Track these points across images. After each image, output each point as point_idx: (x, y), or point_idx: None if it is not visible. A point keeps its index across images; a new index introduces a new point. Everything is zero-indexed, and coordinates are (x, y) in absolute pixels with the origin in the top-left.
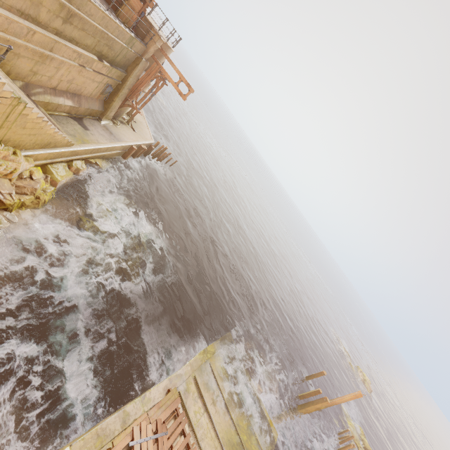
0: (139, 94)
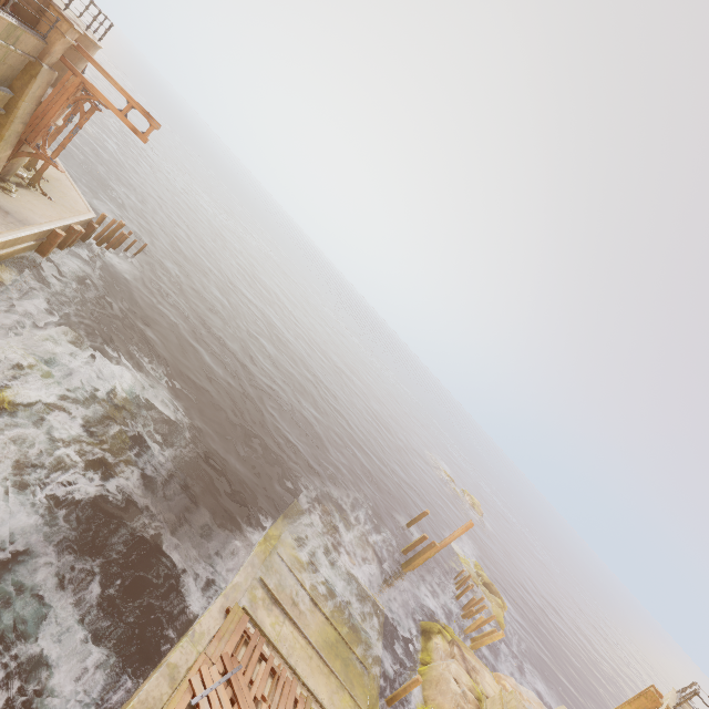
0: (48, 132)
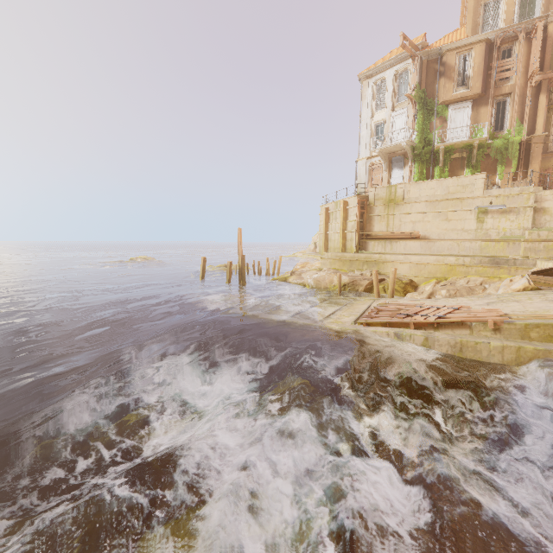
0: None
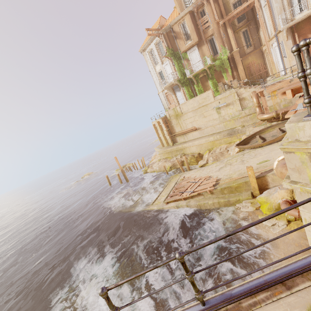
0: None
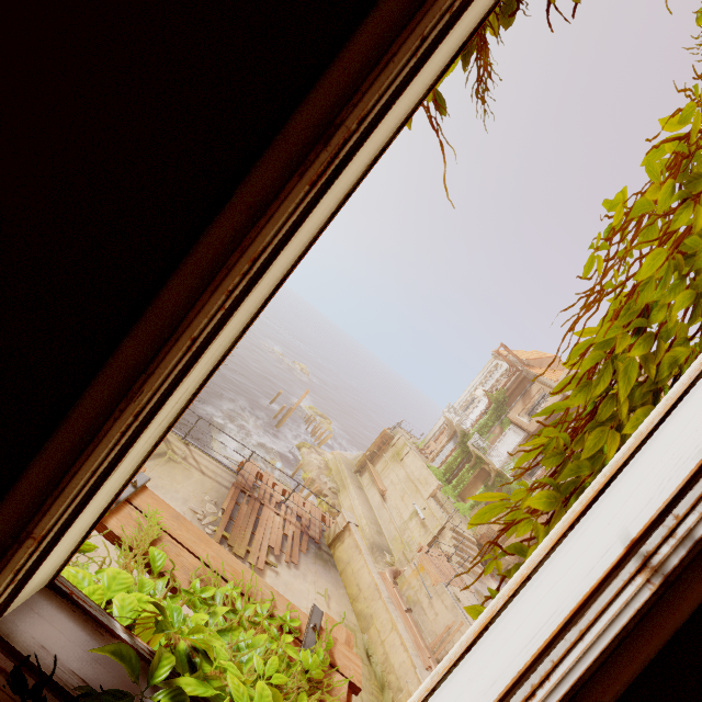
0: None
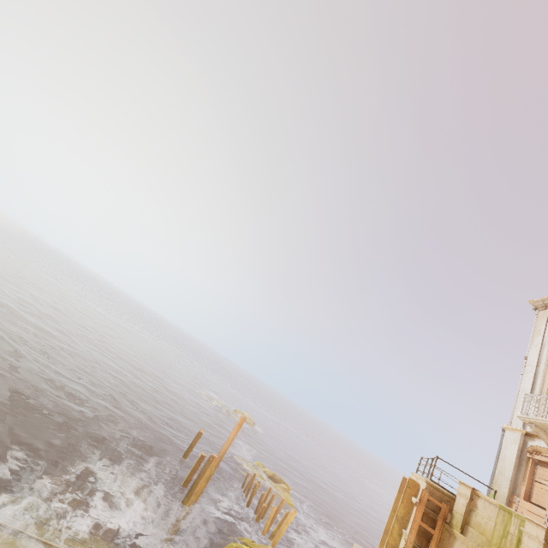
0: None
